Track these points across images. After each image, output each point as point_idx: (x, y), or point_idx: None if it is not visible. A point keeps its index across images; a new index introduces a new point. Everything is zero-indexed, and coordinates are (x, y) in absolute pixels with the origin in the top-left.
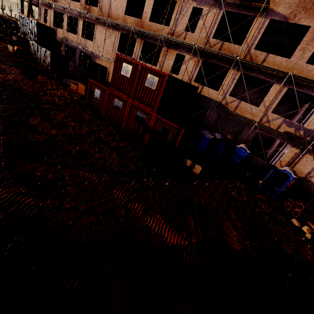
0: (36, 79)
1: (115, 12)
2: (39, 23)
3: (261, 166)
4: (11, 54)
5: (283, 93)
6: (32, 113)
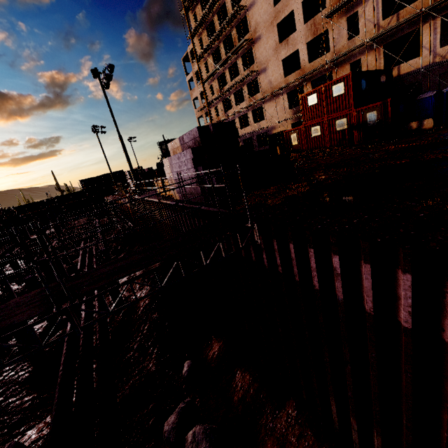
0: None
1: (275, 83)
2: None
3: None
4: None
5: None
6: None
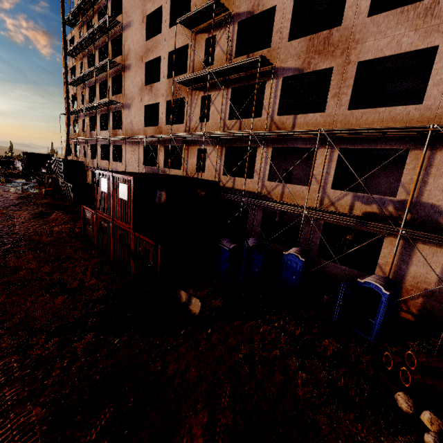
0: (48, 217)
1: (136, 127)
2: (66, 160)
3: (351, 279)
4: (42, 197)
5: (335, 158)
6: None
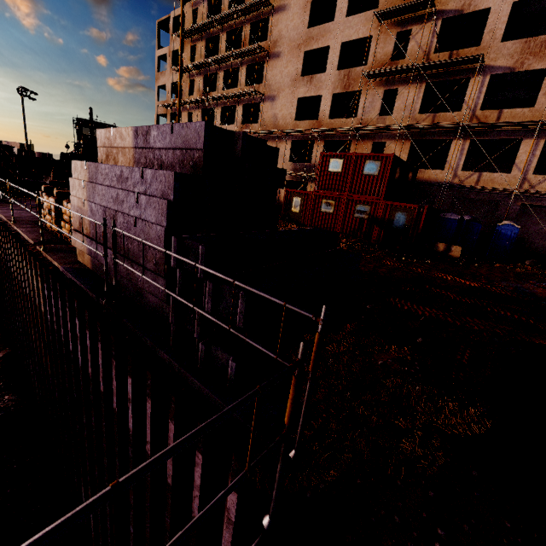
0: None
1: (282, 121)
2: None
3: (544, 250)
4: None
5: (540, 147)
6: None
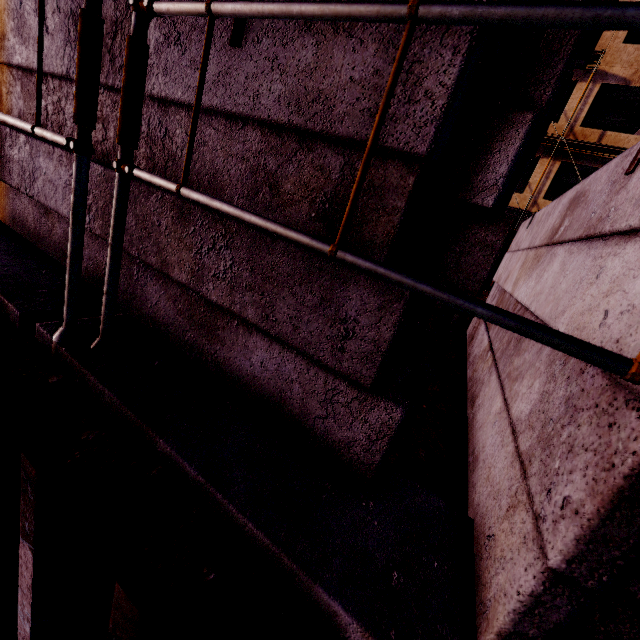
0: None
1: None
2: None
3: None
4: None
5: None
6: None
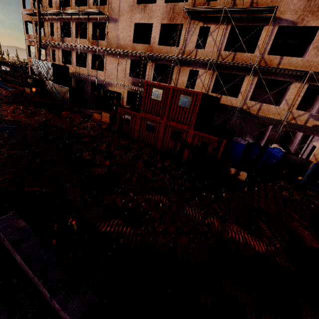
0: (61, 115)
1: (123, 42)
2: (54, 63)
3: (294, 162)
4: (30, 96)
5: (304, 90)
6: (80, 148)
